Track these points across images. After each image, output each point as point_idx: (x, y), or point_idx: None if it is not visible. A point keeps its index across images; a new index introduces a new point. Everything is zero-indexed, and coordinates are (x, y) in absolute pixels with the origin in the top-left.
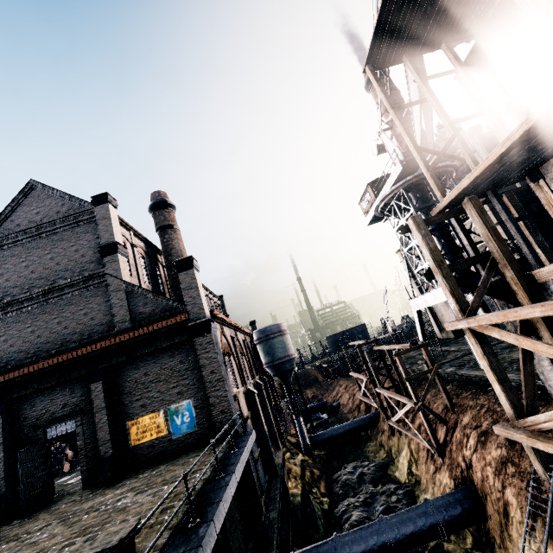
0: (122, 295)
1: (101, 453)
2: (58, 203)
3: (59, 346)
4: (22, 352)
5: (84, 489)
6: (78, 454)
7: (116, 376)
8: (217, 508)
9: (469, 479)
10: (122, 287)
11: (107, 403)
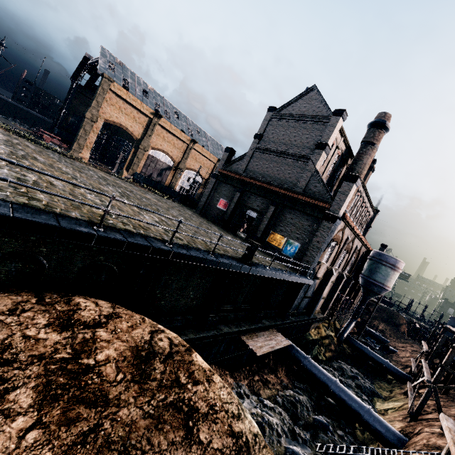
0: (309, 175)
1: (257, 233)
2: (317, 105)
3: (271, 180)
4: (259, 173)
5: (244, 240)
6: (247, 229)
7: (281, 209)
8: (277, 273)
9: (409, 437)
10: (312, 170)
11: (270, 217)
